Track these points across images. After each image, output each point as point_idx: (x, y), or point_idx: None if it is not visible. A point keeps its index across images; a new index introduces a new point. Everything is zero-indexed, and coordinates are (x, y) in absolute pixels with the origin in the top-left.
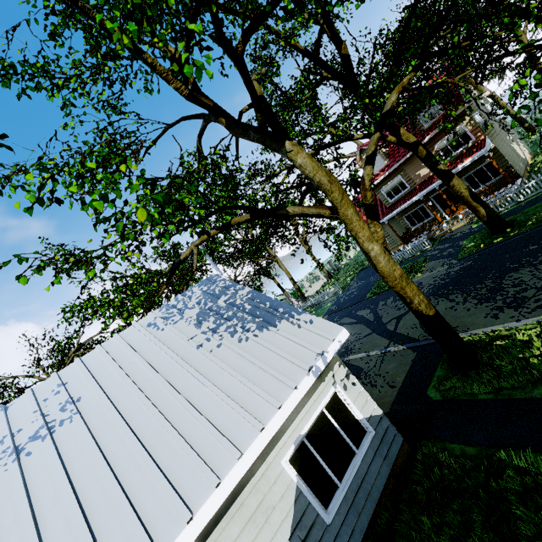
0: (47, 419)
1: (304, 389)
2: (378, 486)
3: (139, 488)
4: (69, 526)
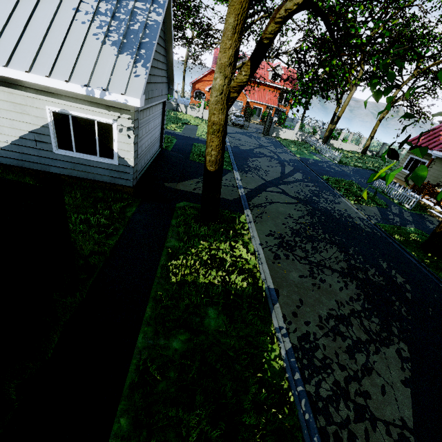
0: None
1: (72, 89)
2: (95, 177)
3: None
4: None
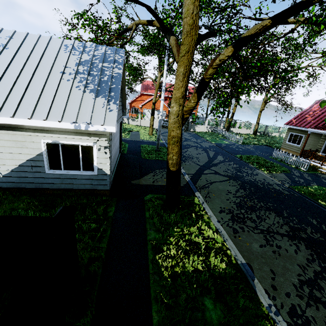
0: None
1: (64, 126)
2: (79, 186)
3: None
4: None
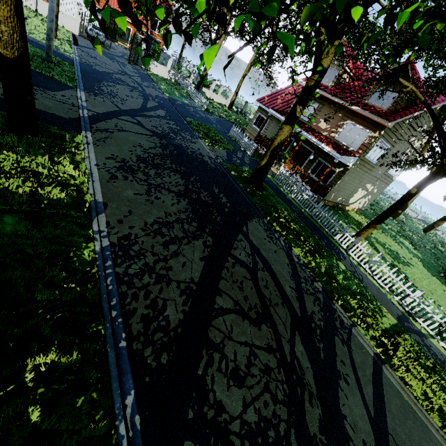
0: None
1: None
2: None
3: None
4: None
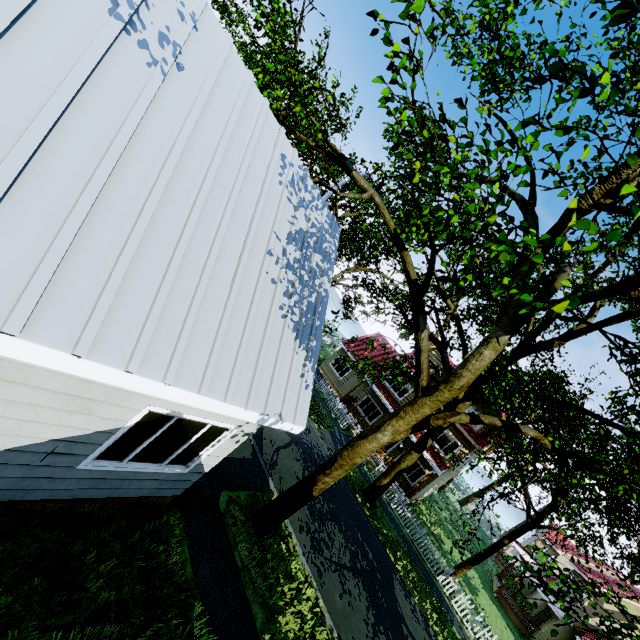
0: (142, 7)
1: (245, 416)
2: (127, 492)
3: (93, 246)
4: (1, 133)
